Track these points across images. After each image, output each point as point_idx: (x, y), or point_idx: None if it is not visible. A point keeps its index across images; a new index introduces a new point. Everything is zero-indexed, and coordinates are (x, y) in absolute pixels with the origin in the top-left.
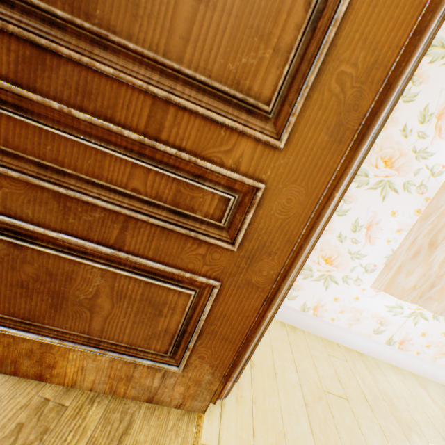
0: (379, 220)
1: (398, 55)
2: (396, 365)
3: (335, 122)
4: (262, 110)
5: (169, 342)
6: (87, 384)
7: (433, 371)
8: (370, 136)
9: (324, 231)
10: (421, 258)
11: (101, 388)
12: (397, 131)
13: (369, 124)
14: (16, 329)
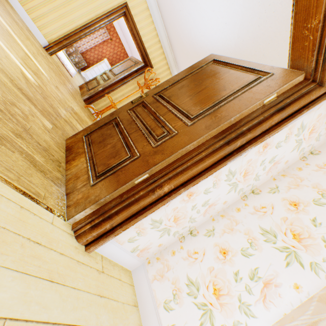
0: (279, 284)
1: (236, 115)
2: None
3: (209, 125)
4: (190, 117)
5: (104, 169)
6: (69, 172)
7: None
8: (226, 140)
9: (225, 259)
10: None
11: (69, 177)
12: (307, 218)
13: (225, 134)
14: (86, 145)
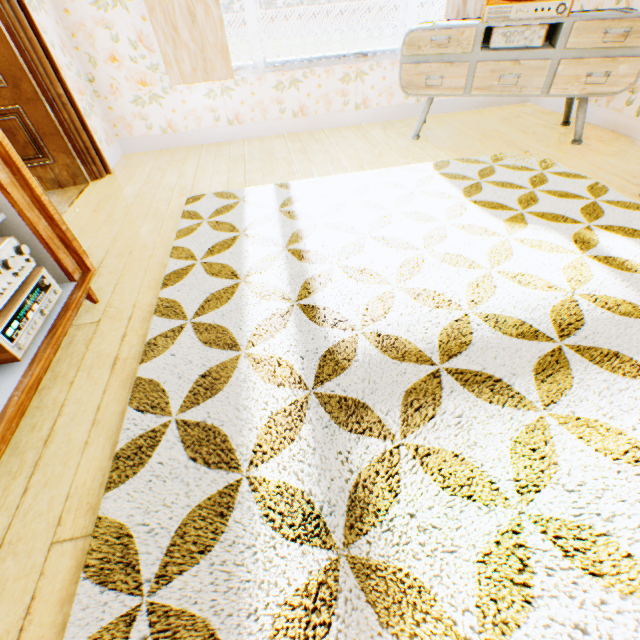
0: (142, 31)
1: None
2: (249, 138)
3: None
4: None
5: (34, 149)
6: None
7: (271, 128)
8: None
9: (121, 62)
10: (179, 44)
11: None
12: None
13: None
14: None
